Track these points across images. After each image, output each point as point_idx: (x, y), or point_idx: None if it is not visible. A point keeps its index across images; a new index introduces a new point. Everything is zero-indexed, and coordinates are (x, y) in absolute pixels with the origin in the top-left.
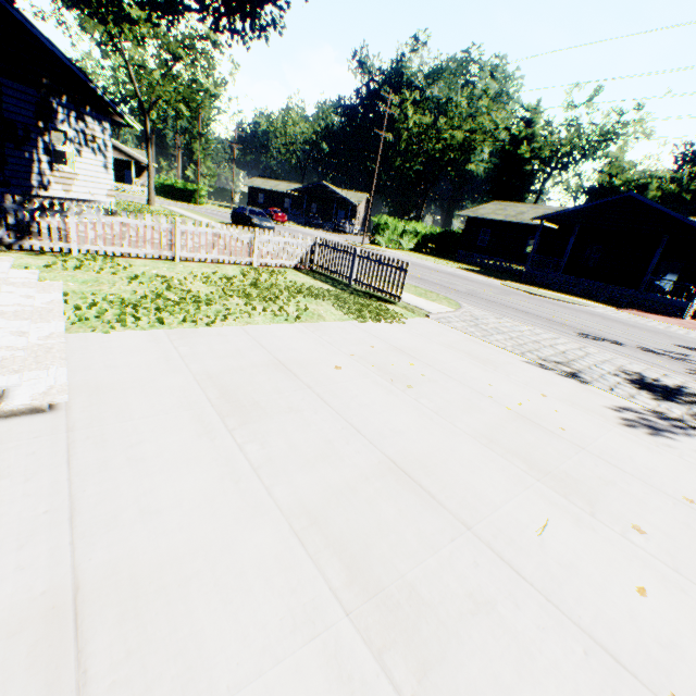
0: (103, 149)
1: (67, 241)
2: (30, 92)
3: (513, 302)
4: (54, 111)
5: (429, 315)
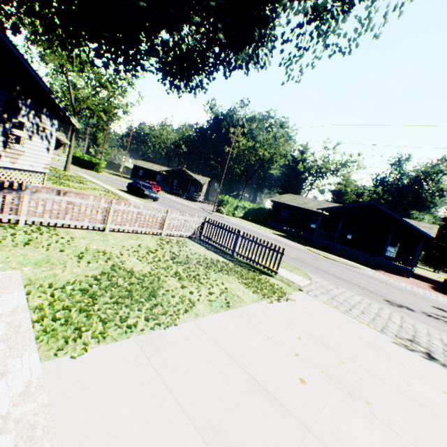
0: (49, 136)
1: (17, 214)
2: (4, 93)
3: (327, 268)
4: (19, 108)
5: (302, 289)
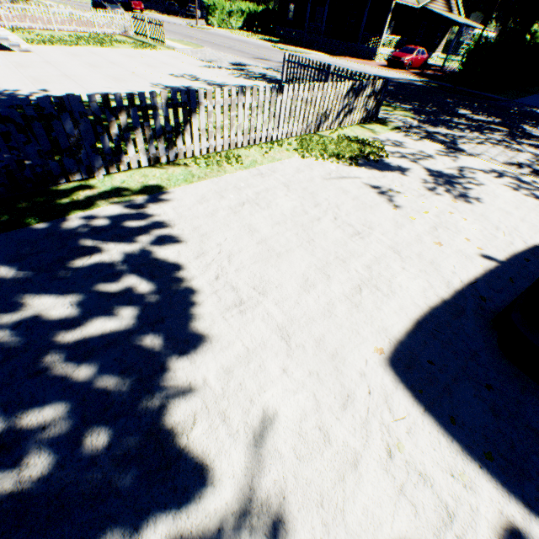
0: None
1: (2, 21)
2: None
3: (250, 51)
4: None
5: (174, 50)
